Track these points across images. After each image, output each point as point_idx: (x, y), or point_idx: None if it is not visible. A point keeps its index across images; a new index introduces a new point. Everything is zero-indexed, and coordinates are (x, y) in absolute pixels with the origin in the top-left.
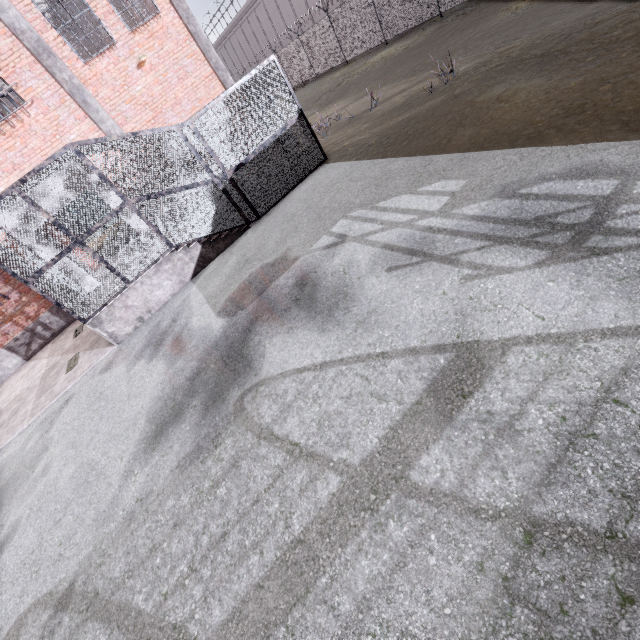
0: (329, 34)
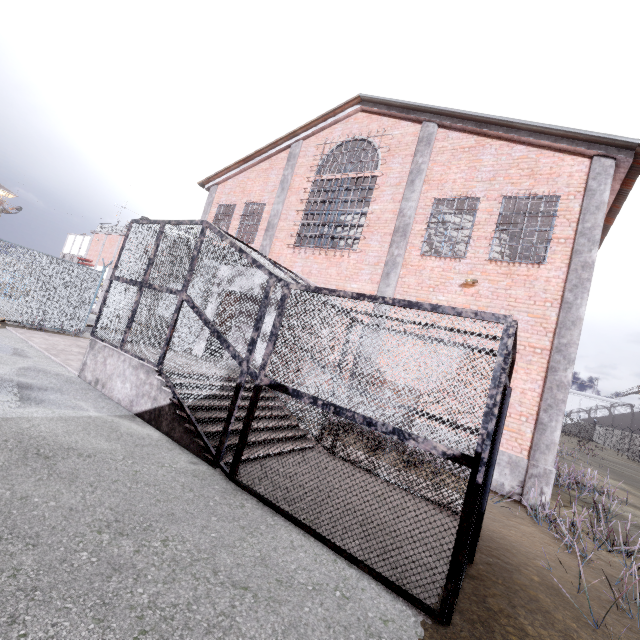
0: None
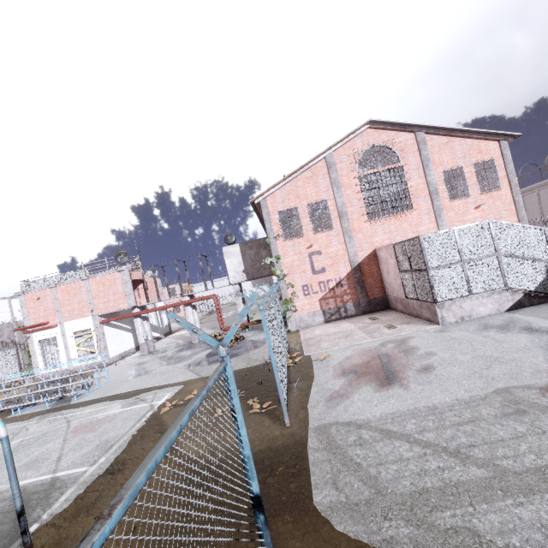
0: None
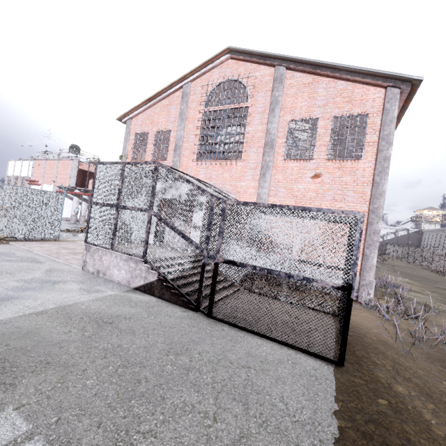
0: None
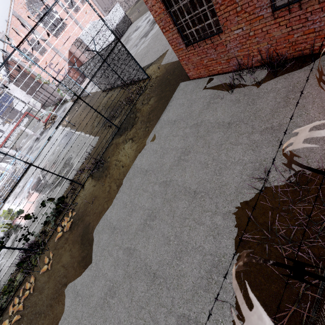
0: (122, 0)
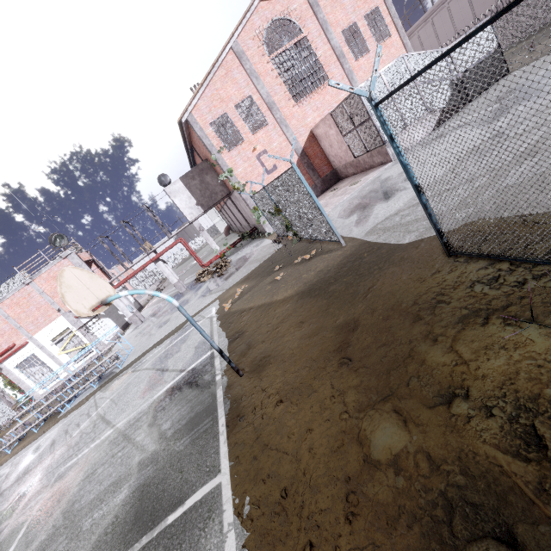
0: None
